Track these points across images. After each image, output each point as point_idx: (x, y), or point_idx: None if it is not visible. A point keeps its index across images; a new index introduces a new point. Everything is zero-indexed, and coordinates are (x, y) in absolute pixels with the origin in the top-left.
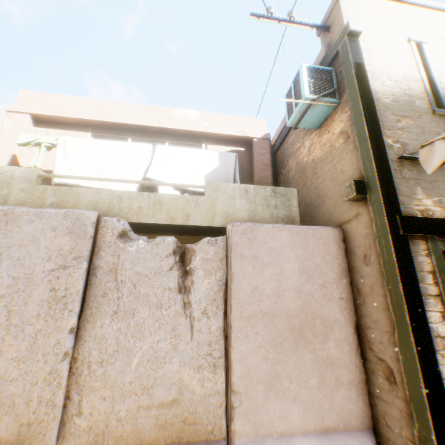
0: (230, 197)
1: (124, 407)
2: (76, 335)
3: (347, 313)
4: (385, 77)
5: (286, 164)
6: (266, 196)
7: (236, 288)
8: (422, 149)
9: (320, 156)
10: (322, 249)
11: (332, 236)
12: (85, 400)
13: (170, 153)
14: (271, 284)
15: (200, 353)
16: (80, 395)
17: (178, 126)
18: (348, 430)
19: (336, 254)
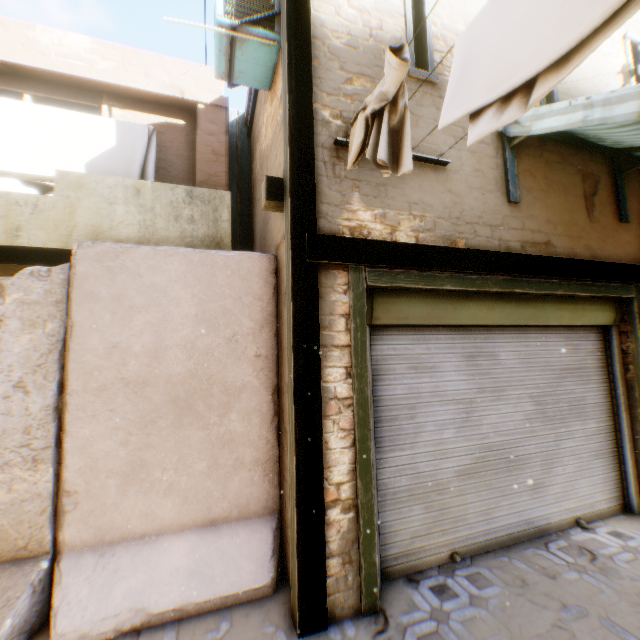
0: (106, 201)
1: None
2: None
3: (265, 375)
4: (345, 0)
5: (255, 155)
6: (175, 202)
7: (78, 346)
8: (352, 129)
9: (271, 139)
10: (239, 286)
11: (257, 267)
12: None
13: (12, 114)
14: (144, 339)
15: (9, 445)
16: None
17: (44, 65)
18: (243, 518)
19: (261, 293)
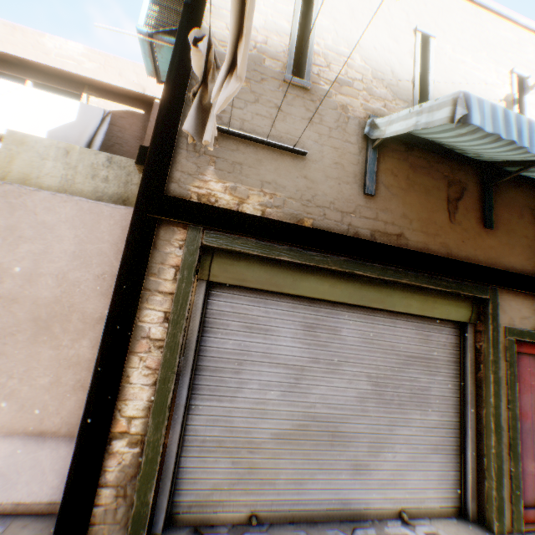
0: (40, 156)
1: None
2: None
3: None
4: None
5: None
6: (96, 164)
7: None
8: None
9: None
10: (118, 234)
11: None
12: None
13: (4, 90)
14: (24, 264)
15: None
16: None
17: (43, 61)
18: (72, 436)
19: None
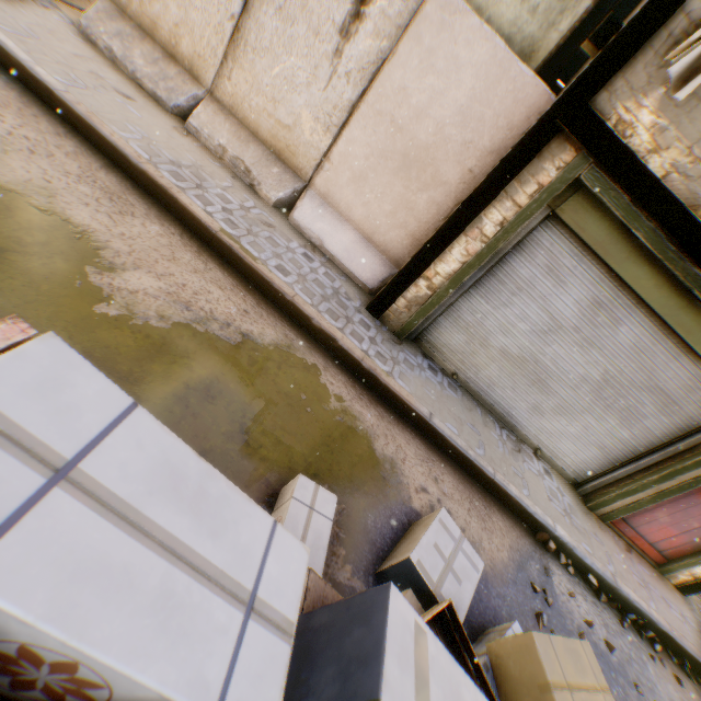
0: None
1: (256, 102)
2: (246, 8)
3: (463, 188)
4: None
5: None
6: None
7: (388, 73)
8: None
9: None
10: (507, 106)
11: (533, 100)
12: (235, 73)
13: None
14: (421, 98)
15: (324, 109)
16: (233, 66)
17: None
18: (383, 255)
19: (515, 125)
